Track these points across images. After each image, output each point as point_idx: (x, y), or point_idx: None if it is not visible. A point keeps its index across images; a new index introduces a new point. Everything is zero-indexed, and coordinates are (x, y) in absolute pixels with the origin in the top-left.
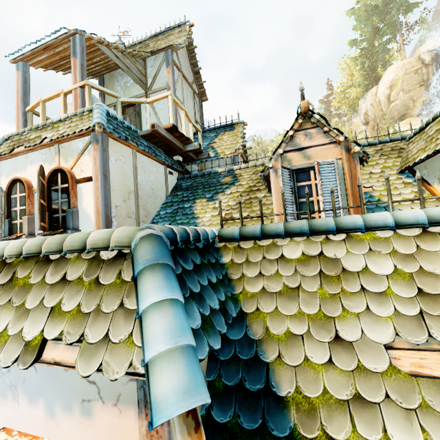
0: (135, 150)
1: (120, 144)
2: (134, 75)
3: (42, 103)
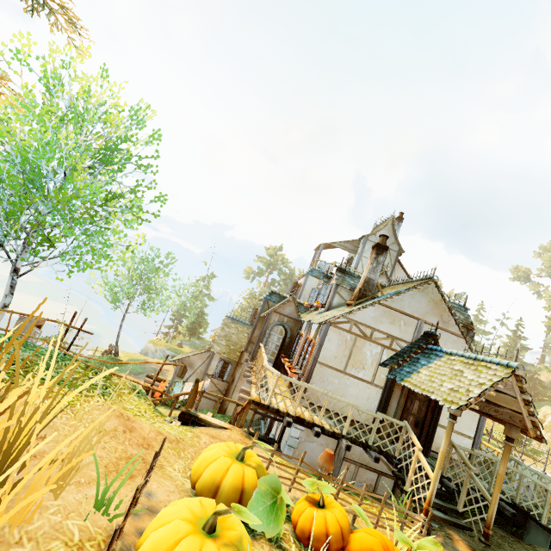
0: (320, 280)
1: (314, 278)
2: (349, 249)
3: (312, 263)
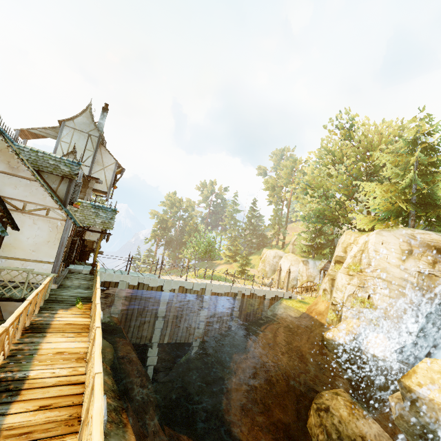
0: None
1: None
2: (52, 136)
3: None
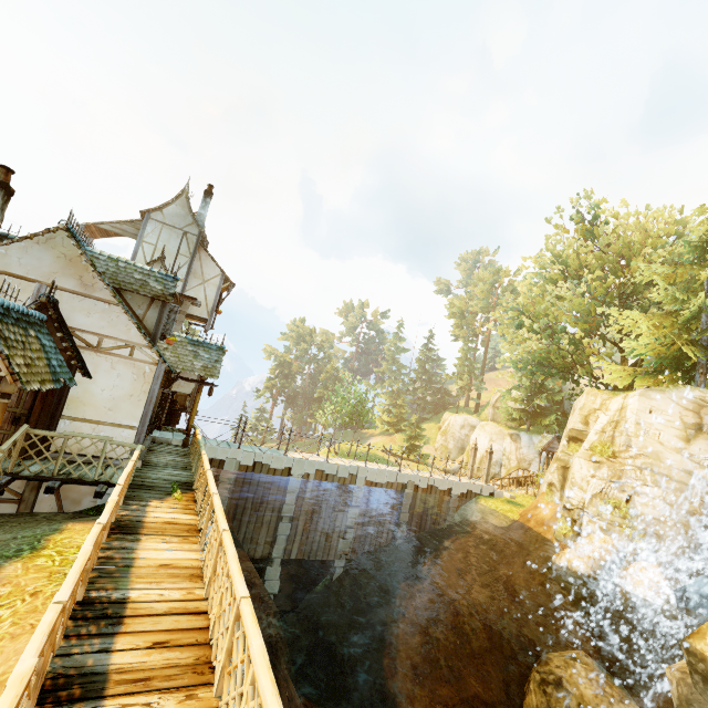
0: None
1: None
2: (130, 234)
3: None
